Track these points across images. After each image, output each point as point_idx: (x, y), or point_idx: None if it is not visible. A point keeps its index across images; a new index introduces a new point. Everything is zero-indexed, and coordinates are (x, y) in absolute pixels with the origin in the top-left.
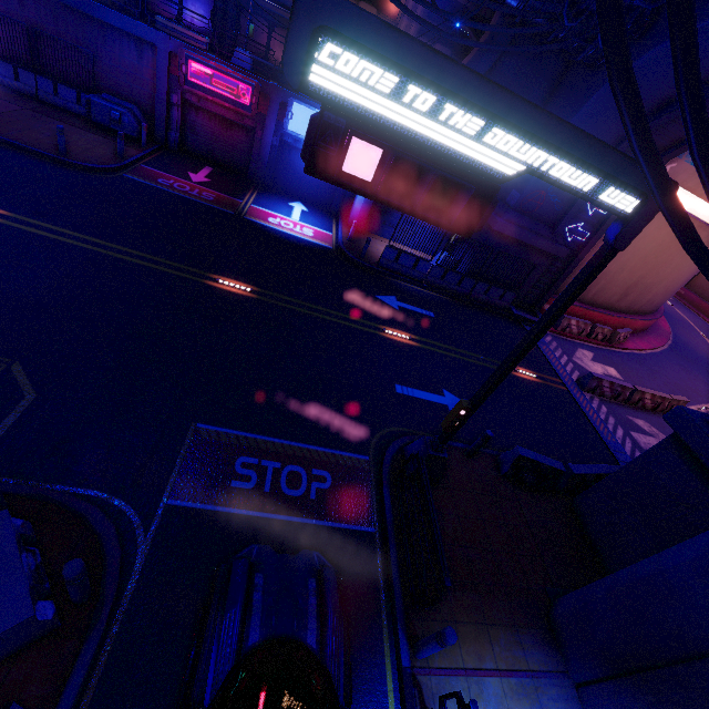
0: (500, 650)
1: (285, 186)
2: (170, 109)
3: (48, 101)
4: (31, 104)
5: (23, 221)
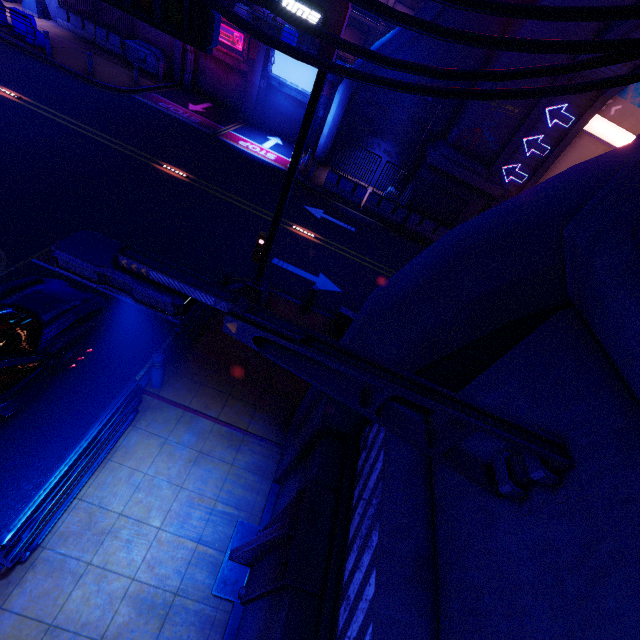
0: (229, 411)
1: (271, 125)
2: (186, 55)
3: (102, 46)
4: (88, 46)
5: (38, 106)
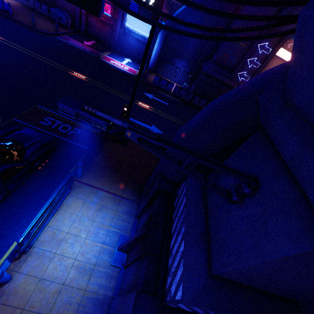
0: (113, 188)
1: (125, 52)
2: (81, 16)
3: (38, 10)
4: (30, 11)
5: (8, 42)
